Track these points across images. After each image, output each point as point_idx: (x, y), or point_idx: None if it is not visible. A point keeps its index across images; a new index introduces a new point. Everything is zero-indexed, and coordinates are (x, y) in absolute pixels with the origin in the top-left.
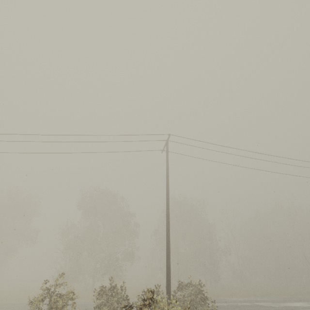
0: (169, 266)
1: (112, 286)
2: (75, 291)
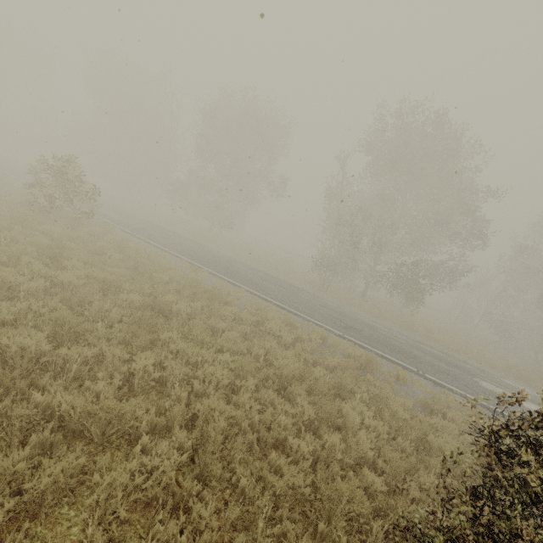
0: None
1: None
2: (338, 288)
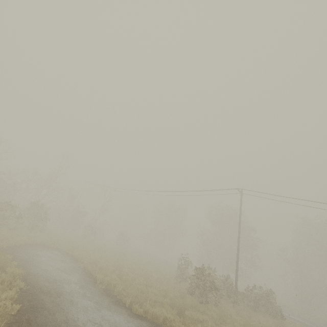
0: (237, 268)
1: (209, 267)
2: None
